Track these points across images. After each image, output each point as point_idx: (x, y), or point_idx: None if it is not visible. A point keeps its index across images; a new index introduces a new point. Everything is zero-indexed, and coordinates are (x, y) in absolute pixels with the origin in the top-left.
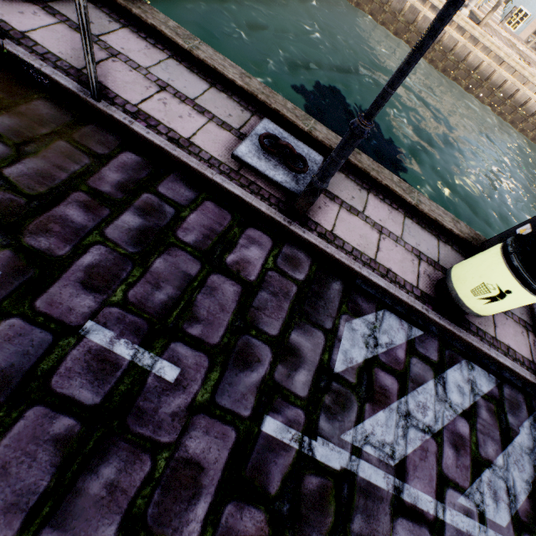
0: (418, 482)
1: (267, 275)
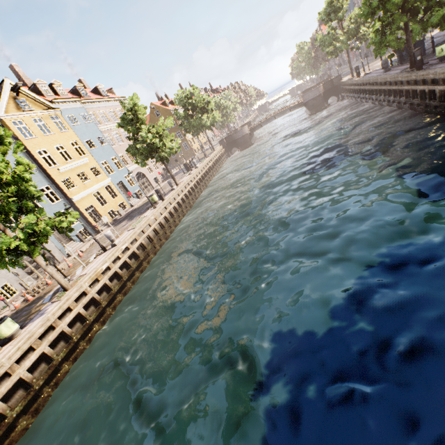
0: None
1: None
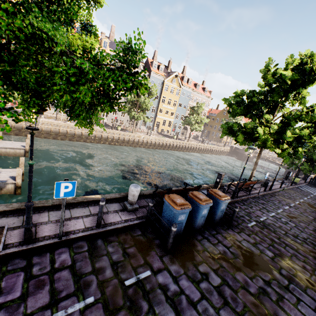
0: (314, 193)
1: (299, 190)
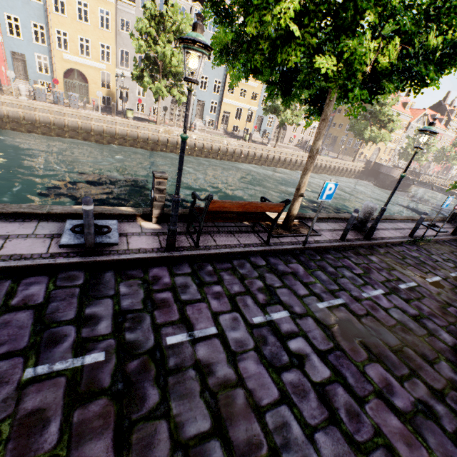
0: None
1: None
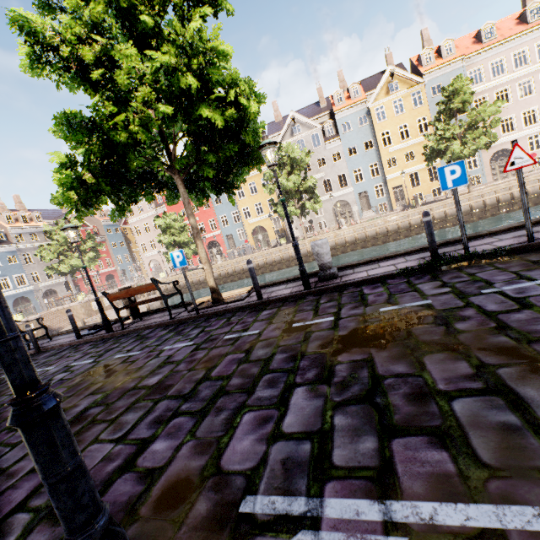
0: None
1: None
